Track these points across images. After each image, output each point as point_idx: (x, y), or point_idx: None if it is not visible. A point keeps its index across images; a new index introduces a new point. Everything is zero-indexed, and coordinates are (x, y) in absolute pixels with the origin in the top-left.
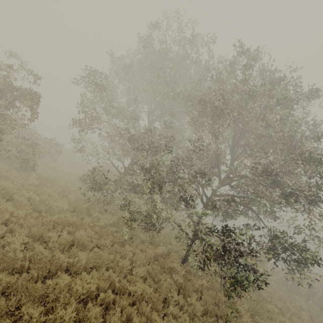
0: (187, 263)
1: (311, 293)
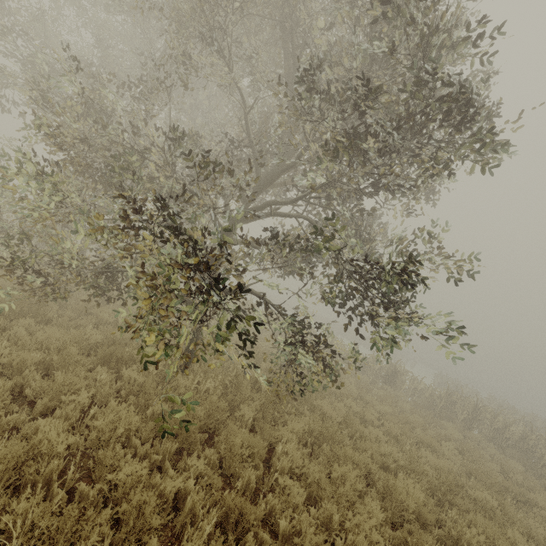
0: (205, 363)
1: (475, 418)
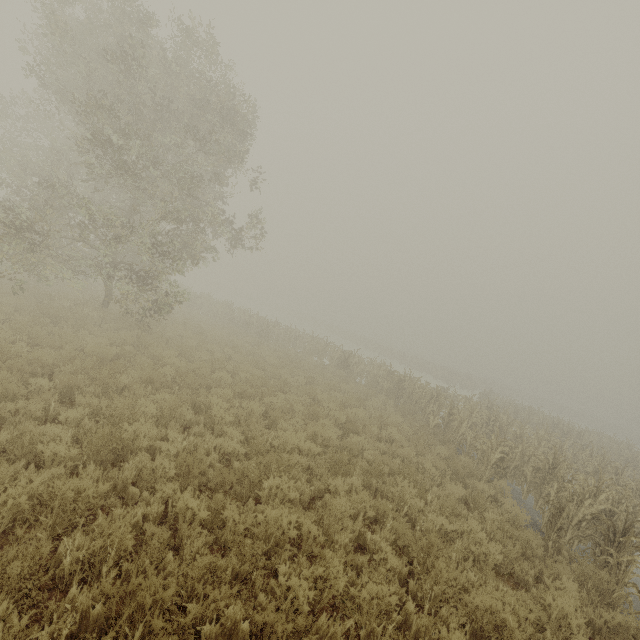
0: None
1: (401, 388)
